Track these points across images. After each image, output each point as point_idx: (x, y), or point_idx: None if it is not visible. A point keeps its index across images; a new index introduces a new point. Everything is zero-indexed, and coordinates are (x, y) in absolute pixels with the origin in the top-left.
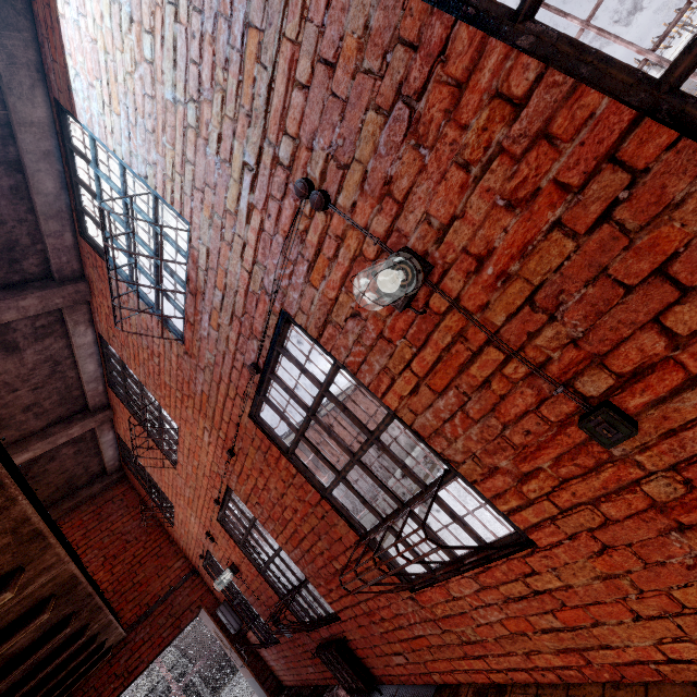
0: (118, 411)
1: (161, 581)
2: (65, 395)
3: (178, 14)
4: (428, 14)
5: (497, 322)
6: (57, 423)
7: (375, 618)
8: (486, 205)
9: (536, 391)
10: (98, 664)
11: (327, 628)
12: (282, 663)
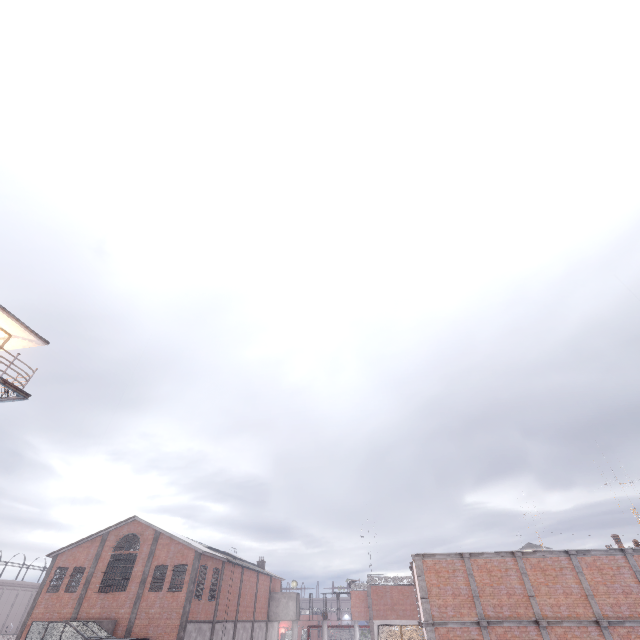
0: None
1: None
2: None
3: None
4: None
5: None
6: None
7: None
8: None
9: None
10: None
11: None
12: None
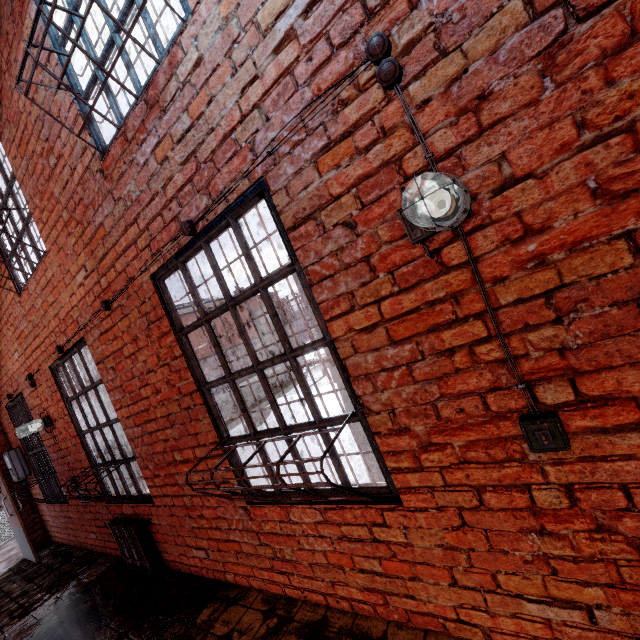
0: None
1: None
2: None
3: None
4: None
5: (501, 300)
6: None
7: (194, 513)
8: (572, 179)
9: (494, 378)
10: None
11: (133, 507)
12: (61, 522)
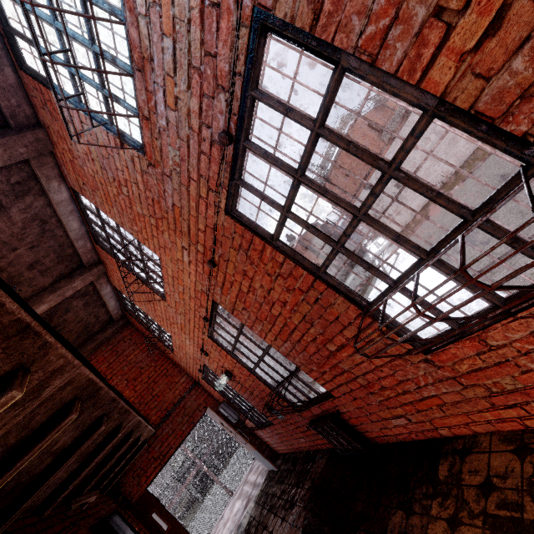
0: (108, 264)
1: (173, 392)
2: (61, 254)
3: None
4: None
5: None
6: (61, 279)
7: (373, 388)
8: None
9: None
10: (139, 452)
11: (318, 407)
12: (276, 439)
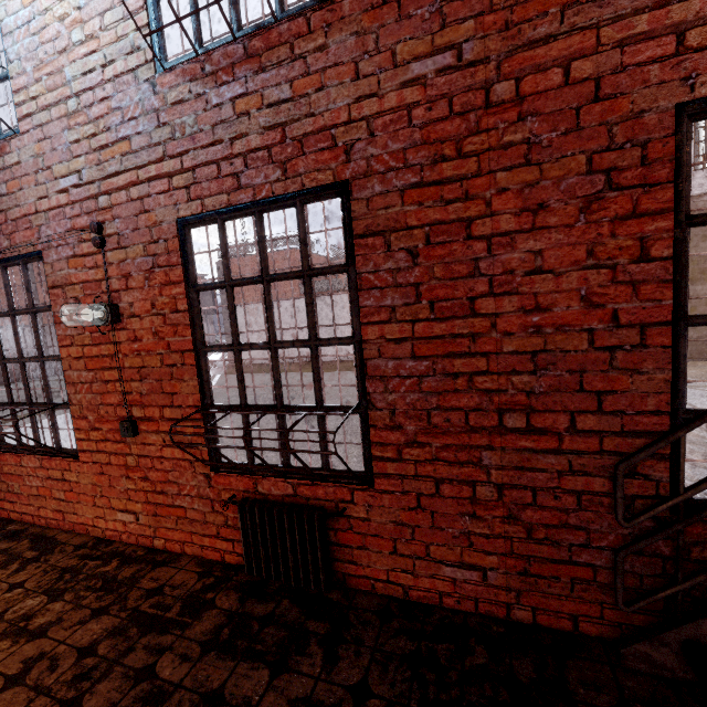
0: None
1: None
2: None
3: (105, 66)
4: (178, 250)
5: (126, 365)
6: None
7: None
8: (151, 325)
9: (121, 400)
10: None
11: None
12: None
